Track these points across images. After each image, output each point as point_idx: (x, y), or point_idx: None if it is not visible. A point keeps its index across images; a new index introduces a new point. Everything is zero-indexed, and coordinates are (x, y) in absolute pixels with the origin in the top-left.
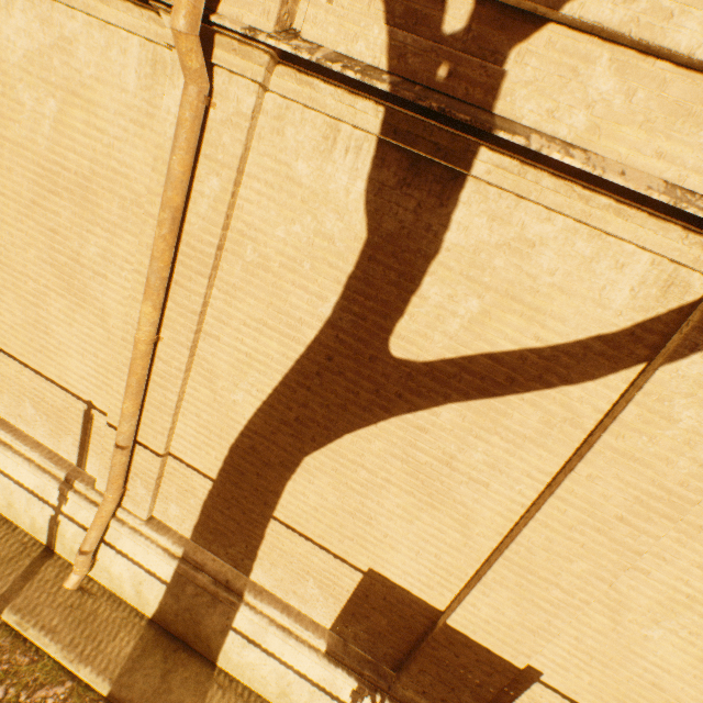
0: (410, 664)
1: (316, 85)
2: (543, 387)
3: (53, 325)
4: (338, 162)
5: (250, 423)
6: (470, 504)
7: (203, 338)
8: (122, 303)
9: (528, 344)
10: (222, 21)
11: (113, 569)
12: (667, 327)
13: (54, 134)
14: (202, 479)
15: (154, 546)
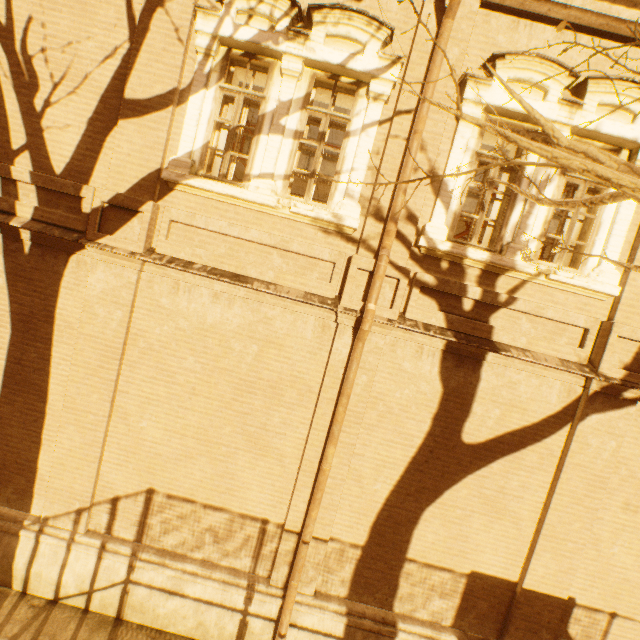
0: (508, 626)
1: (413, 333)
2: (535, 442)
3: (238, 472)
4: (424, 360)
5: (387, 500)
6: (517, 510)
7: (353, 457)
8: (296, 447)
9: (524, 424)
10: (377, 319)
11: None
12: (573, 407)
13: (254, 362)
14: (354, 548)
15: (327, 612)
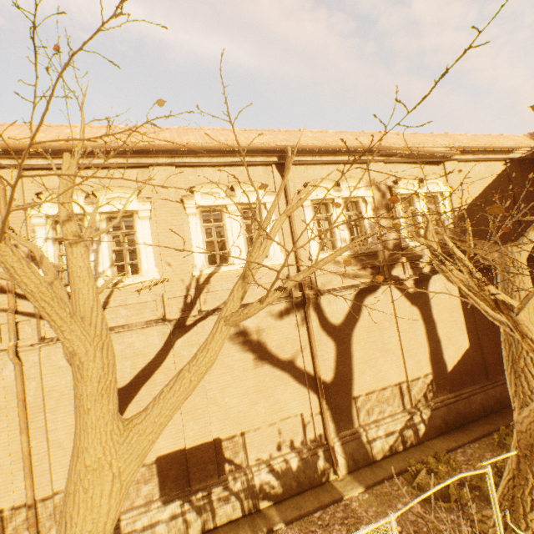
0: (190, 475)
1: (57, 344)
2: (158, 368)
3: None
4: None
5: None
6: None
7: (50, 433)
8: (5, 449)
9: (148, 361)
10: (22, 348)
11: None
12: (170, 340)
13: None
14: None
15: None
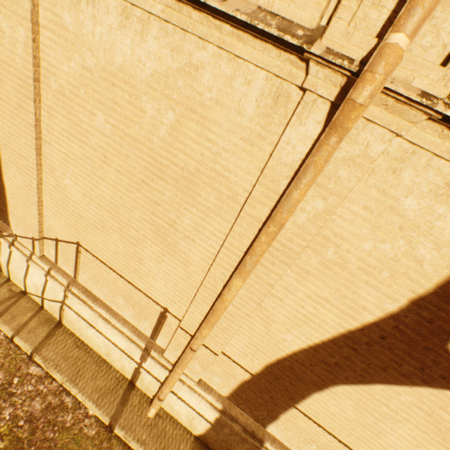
0: None
1: None
2: None
3: (145, 259)
4: None
5: (293, 354)
6: None
7: (268, 296)
8: (203, 259)
9: None
10: (394, 85)
11: (175, 406)
12: None
13: (168, 137)
14: (243, 371)
15: (204, 401)
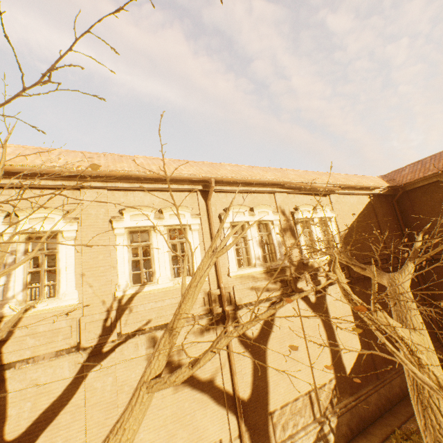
0: None
1: None
2: (65, 406)
3: None
4: None
5: None
6: None
7: None
8: None
9: (53, 400)
10: None
11: None
12: (82, 371)
13: None
14: None
15: None
